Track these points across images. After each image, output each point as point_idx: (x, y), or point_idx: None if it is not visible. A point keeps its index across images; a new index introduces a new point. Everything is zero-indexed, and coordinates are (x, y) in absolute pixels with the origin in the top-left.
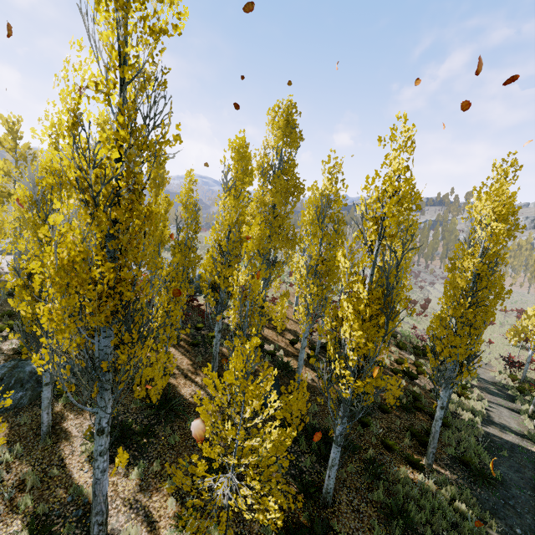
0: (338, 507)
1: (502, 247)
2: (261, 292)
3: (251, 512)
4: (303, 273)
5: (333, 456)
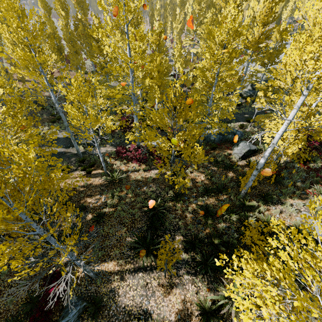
0: (65, 115)
1: (86, 16)
2: (0, 65)
3: (41, 124)
4: (11, 48)
5: (54, 102)
